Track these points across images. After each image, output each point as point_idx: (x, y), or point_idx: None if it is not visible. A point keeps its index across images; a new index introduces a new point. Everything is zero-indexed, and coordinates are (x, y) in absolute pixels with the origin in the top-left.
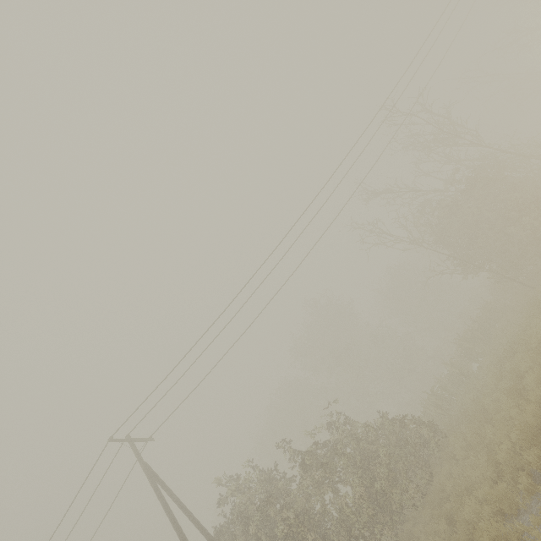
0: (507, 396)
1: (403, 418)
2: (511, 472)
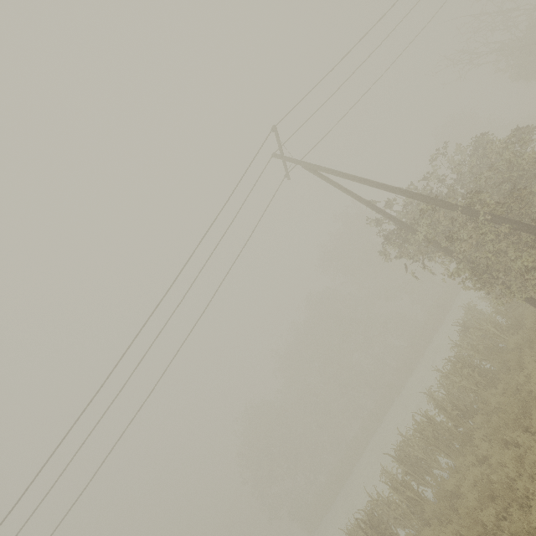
0: None
1: None
2: None
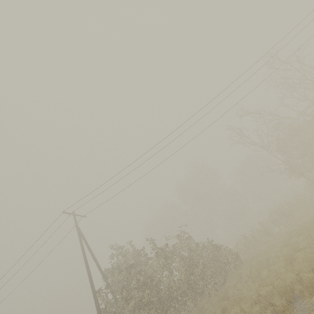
0: (283, 259)
1: (220, 246)
2: (265, 303)
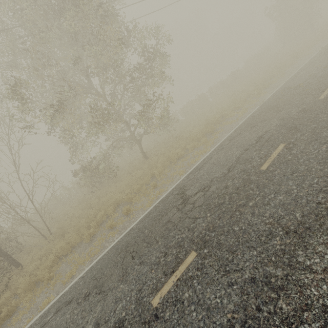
0: None
1: None
2: None
